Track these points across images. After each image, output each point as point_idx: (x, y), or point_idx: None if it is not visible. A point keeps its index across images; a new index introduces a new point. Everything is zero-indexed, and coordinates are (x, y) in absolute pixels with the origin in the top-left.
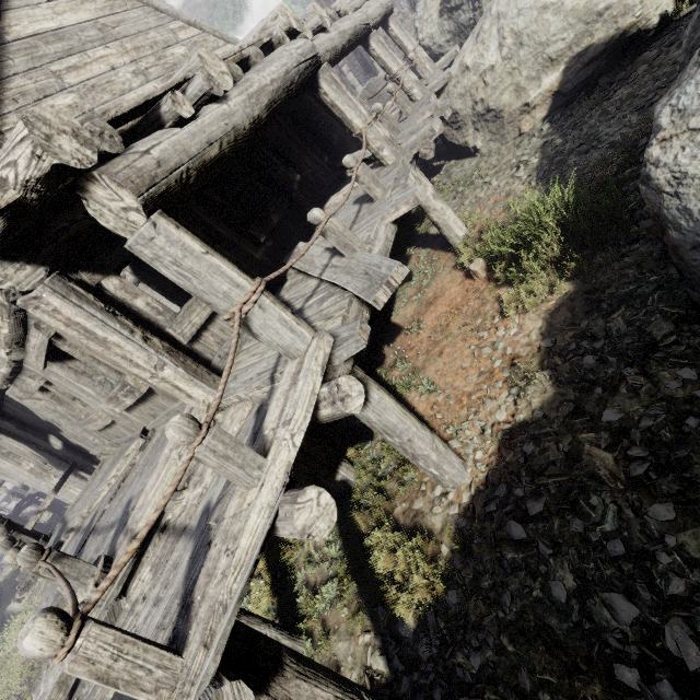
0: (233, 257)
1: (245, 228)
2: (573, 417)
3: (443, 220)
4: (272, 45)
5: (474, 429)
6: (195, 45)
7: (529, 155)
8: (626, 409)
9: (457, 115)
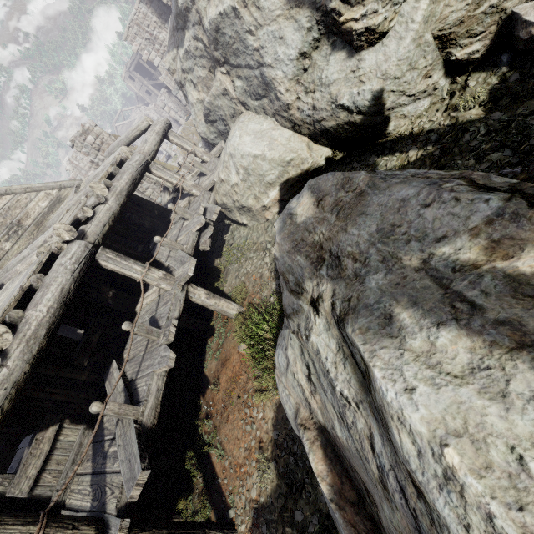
0: (62, 391)
1: (70, 358)
2: (284, 509)
3: (219, 309)
4: (54, 253)
5: (241, 501)
6: (9, 210)
7: (271, 244)
8: (304, 512)
9: (226, 205)
